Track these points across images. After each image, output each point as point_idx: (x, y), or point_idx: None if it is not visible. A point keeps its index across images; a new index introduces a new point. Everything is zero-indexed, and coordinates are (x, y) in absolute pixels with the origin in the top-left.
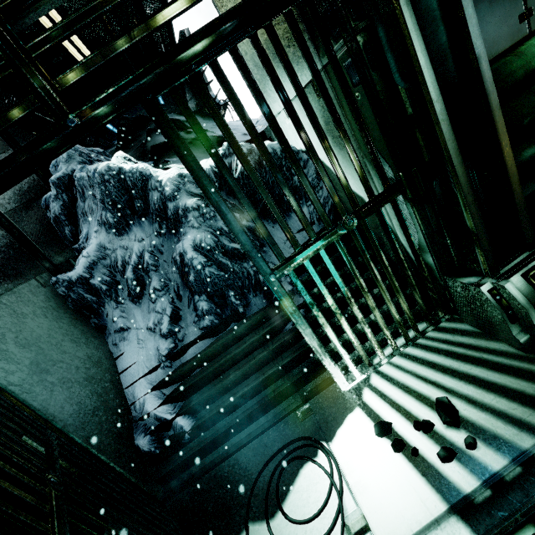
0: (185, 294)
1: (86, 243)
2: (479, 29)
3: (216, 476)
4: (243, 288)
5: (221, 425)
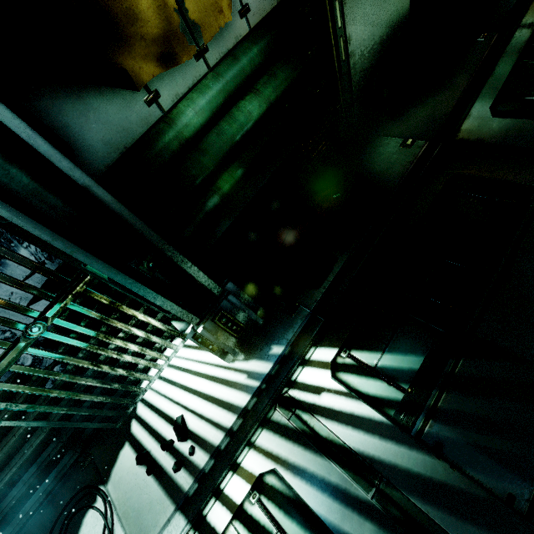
0: None
1: None
2: (71, 162)
3: None
4: None
5: None
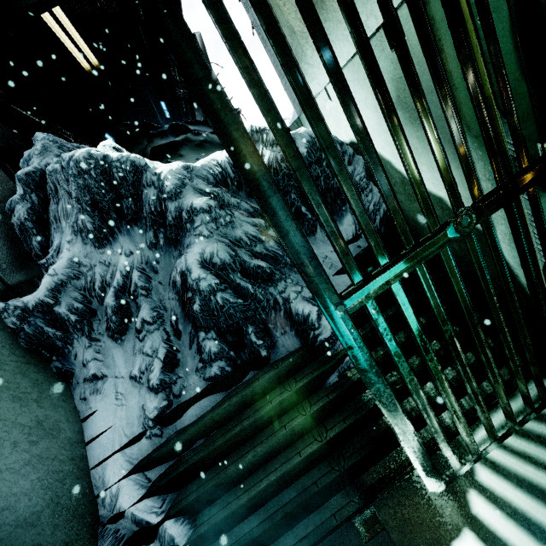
0: (185, 329)
1: (56, 258)
2: None
3: None
4: (268, 322)
5: (233, 536)
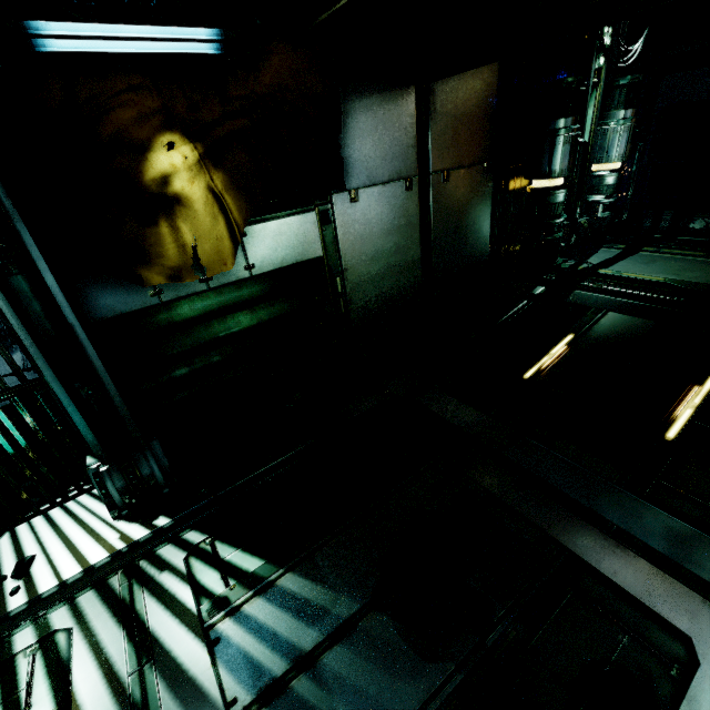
0: None
1: None
2: (72, 309)
3: None
4: None
5: None
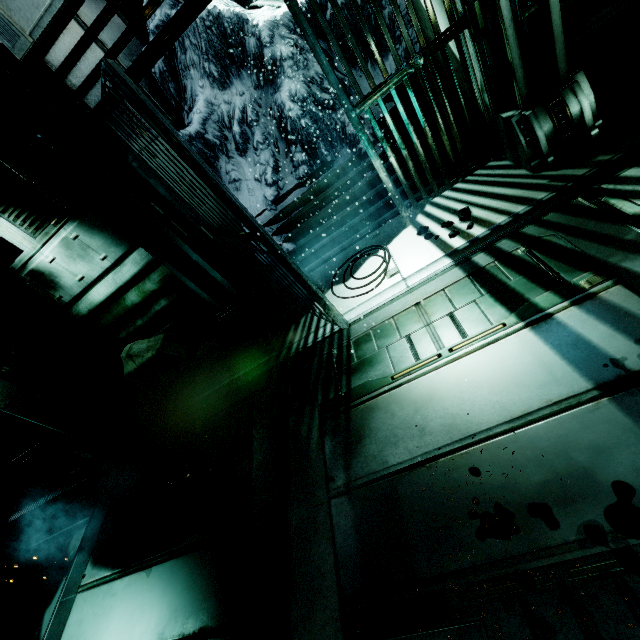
0: (283, 148)
1: (193, 101)
2: None
3: (312, 275)
4: (332, 141)
5: (314, 248)
